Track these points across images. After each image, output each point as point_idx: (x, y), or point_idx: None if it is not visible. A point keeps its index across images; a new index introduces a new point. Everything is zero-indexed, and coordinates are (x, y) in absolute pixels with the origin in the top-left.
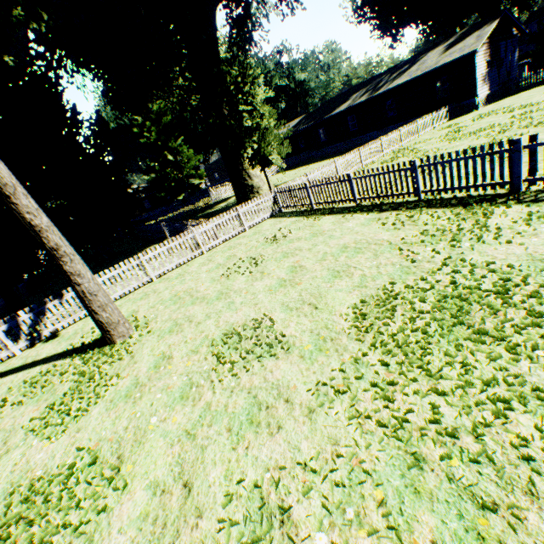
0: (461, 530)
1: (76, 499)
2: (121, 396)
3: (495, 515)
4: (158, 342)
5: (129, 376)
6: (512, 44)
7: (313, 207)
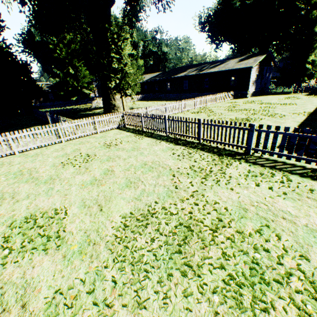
0: None
1: None
2: None
3: None
4: None
5: None
6: (269, 69)
7: (143, 129)
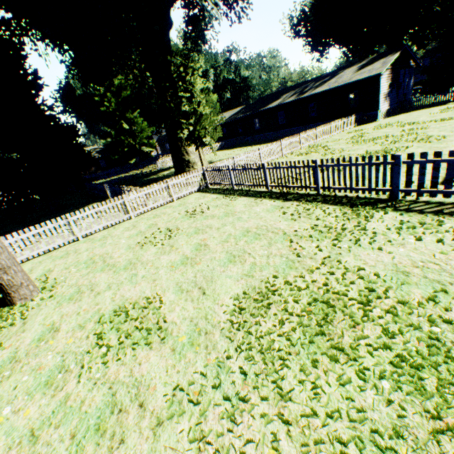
0: None
1: None
2: None
3: None
4: (54, 309)
5: (11, 346)
6: (409, 73)
7: (233, 187)
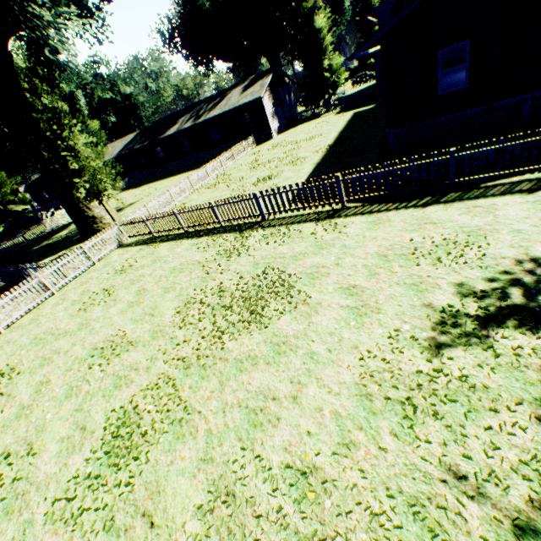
0: (199, 379)
1: (4, 475)
2: (13, 419)
3: (209, 369)
4: (32, 376)
5: (13, 406)
6: (287, 89)
7: (154, 235)
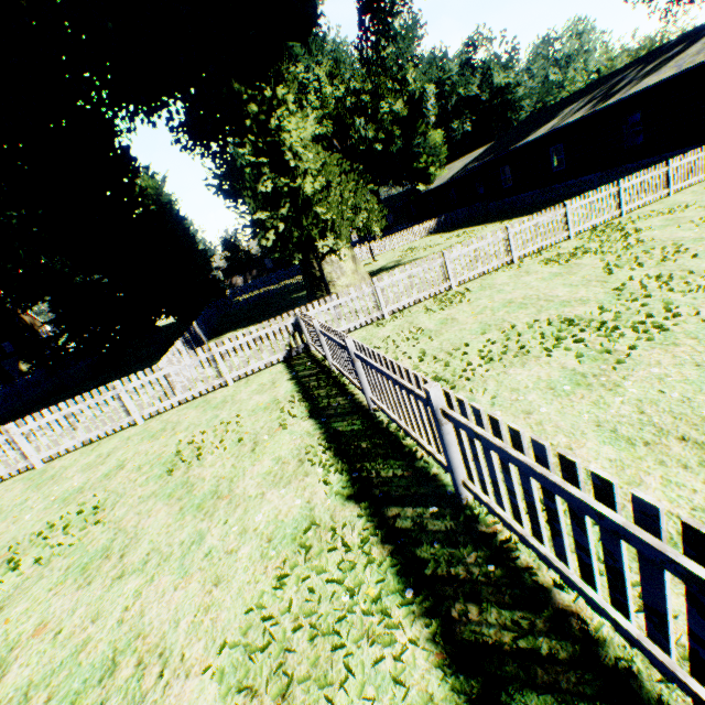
0: None
1: None
2: None
3: None
4: None
5: None
6: None
7: (331, 368)
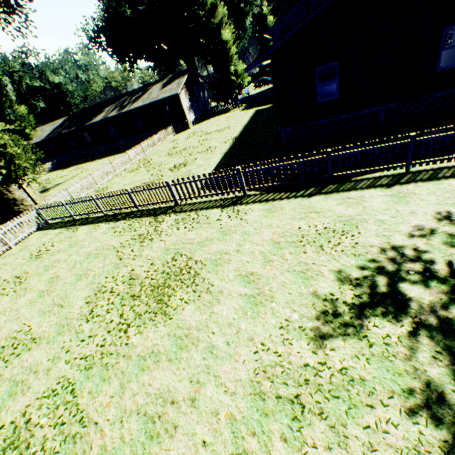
0: (100, 381)
1: None
2: None
3: (112, 369)
4: None
5: None
6: (201, 88)
7: (75, 218)
